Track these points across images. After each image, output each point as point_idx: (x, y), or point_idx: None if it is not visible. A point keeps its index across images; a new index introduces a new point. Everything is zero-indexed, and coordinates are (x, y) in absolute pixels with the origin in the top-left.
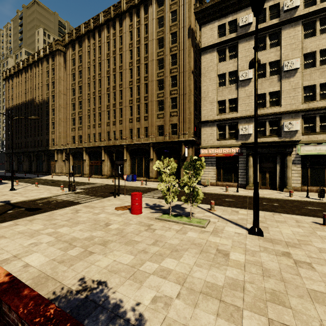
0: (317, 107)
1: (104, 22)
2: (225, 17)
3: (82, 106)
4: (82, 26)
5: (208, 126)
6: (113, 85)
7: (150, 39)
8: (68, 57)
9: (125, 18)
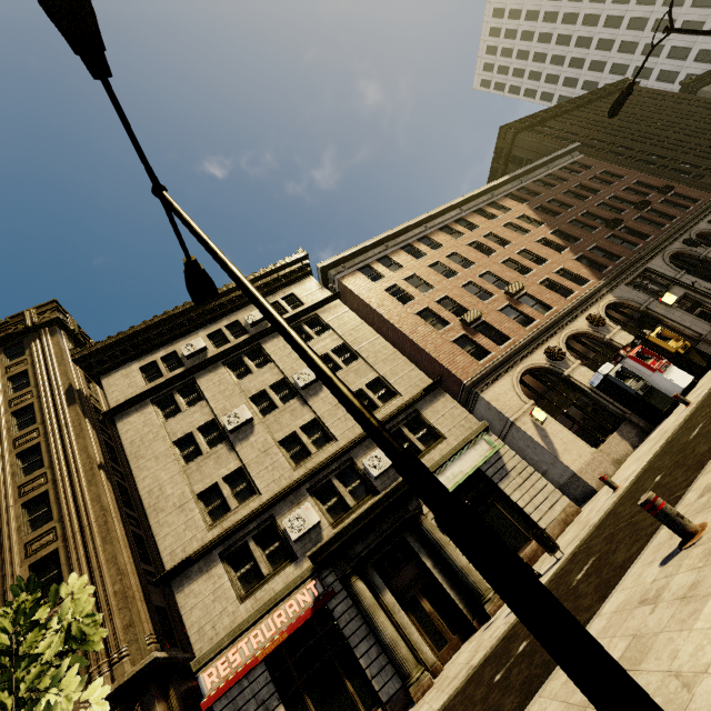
0: (389, 414)
1: None
2: (152, 353)
3: None
4: None
5: (194, 574)
6: None
7: None
8: None
9: None
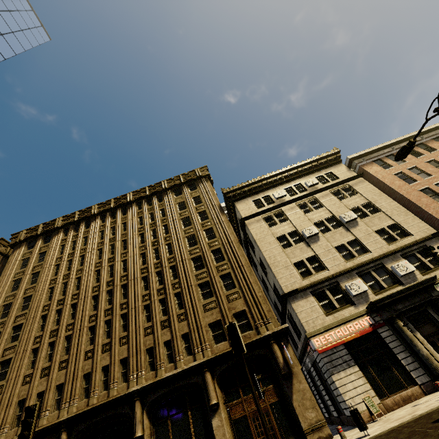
0: (407, 244)
1: (98, 213)
2: (257, 195)
3: (20, 334)
4: (58, 219)
5: (299, 297)
6: (108, 279)
7: (170, 220)
8: (14, 258)
9: (131, 207)
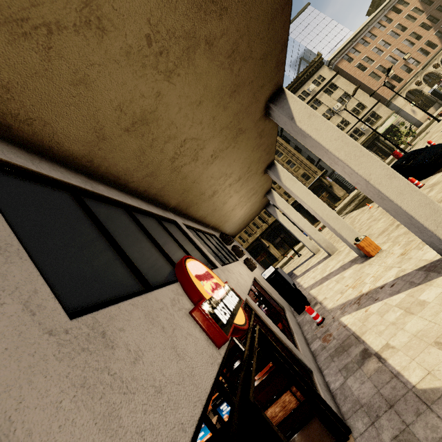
0: (366, 113)
1: None
2: None
3: None
4: None
5: None
6: None
7: None
8: None
9: None
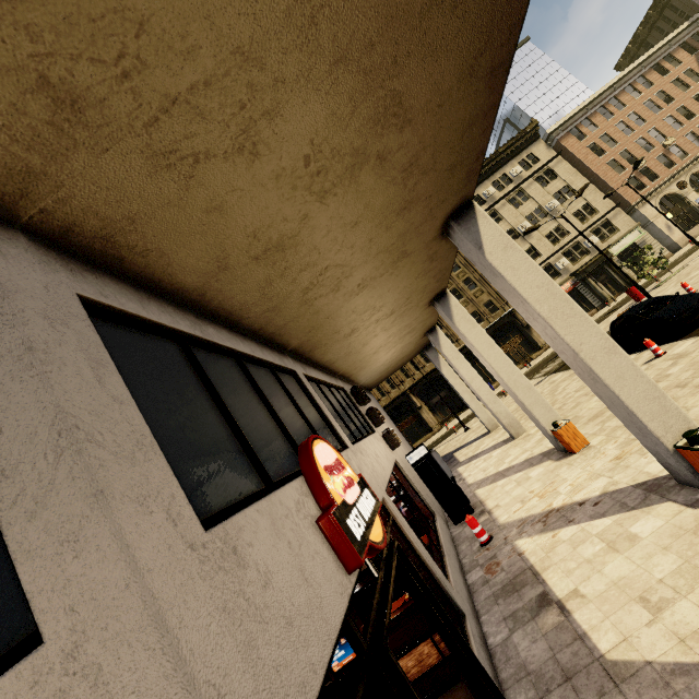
0: (595, 221)
1: None
2: None
3: None
4: None
5: None
6: None
7: None
8: None
9: None
